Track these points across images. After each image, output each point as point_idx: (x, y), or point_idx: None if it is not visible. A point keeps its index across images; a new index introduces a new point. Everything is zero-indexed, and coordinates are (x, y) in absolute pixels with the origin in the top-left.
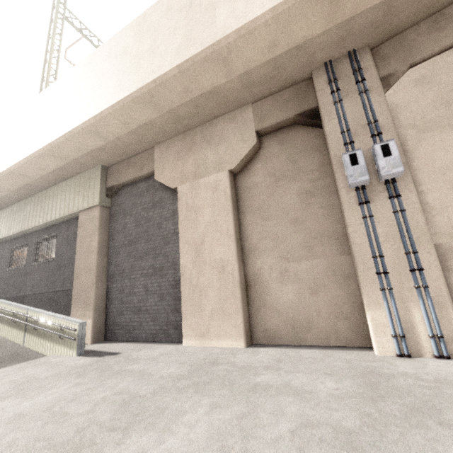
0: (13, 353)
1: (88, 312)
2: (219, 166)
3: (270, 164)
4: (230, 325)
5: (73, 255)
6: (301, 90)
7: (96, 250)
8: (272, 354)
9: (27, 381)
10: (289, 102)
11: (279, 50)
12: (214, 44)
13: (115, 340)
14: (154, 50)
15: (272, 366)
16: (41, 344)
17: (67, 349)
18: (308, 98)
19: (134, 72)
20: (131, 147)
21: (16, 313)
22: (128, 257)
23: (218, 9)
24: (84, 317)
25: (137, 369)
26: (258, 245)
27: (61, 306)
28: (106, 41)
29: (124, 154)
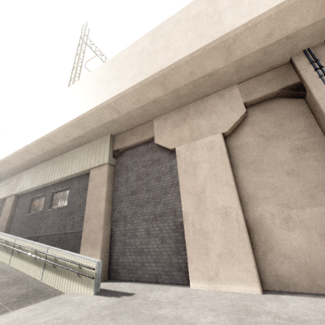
0: (35, 289)
1: (96, 252)
2: (213, 130)
3: (257, 128)
4: (241, 269)
5: (83, 203)
6: (282, 71)
7: (104, 198)
8: (303, 303)
9: (62, 324)
10: (272, 81)
11: (272, 40)
12: (224, 36)
13: (118, 279)
14: (168, 47)
15: None
16: (58, 281)
17: (84, 287)
18: (289, 76)
19: (151, 63)
20: (136, 120)
21: (38, 251)
22: (130, 204)
23: (223, 14)
24: (92, 256)
25: (170, 315)
26: (256, 194)
27: (70, 246)
28: (126, 47)
29: (129, 125)
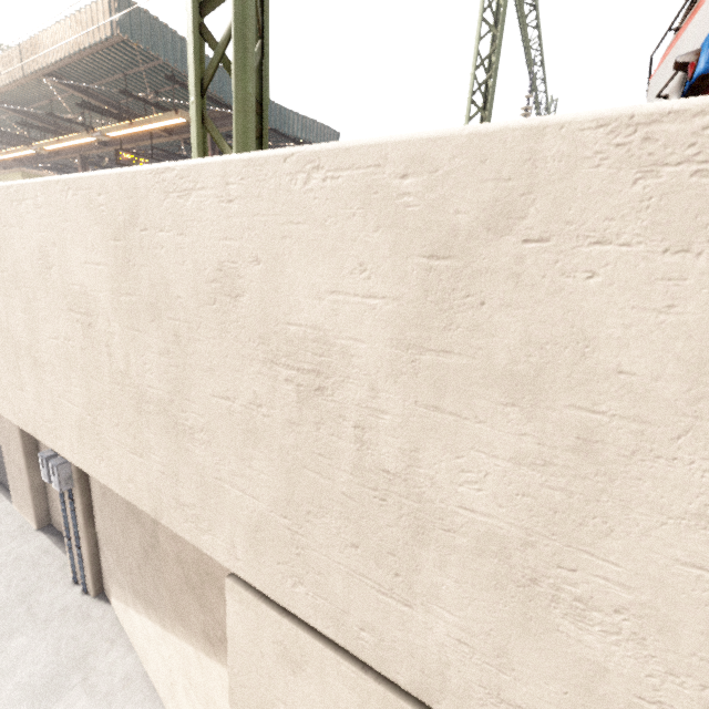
0: None
1: None
2: None
3: None
4: (29, 512)
5: None
6: None
7: None
8: (32, 548)
9: None
10: None
11: None
12: None
13: None
14: None
15: (3, 567)
16: None
17: None
18: None
19: None
20: None
21: None
22: None
23: None
24: None
25: None
26: None
27: None
28: None
29: None
